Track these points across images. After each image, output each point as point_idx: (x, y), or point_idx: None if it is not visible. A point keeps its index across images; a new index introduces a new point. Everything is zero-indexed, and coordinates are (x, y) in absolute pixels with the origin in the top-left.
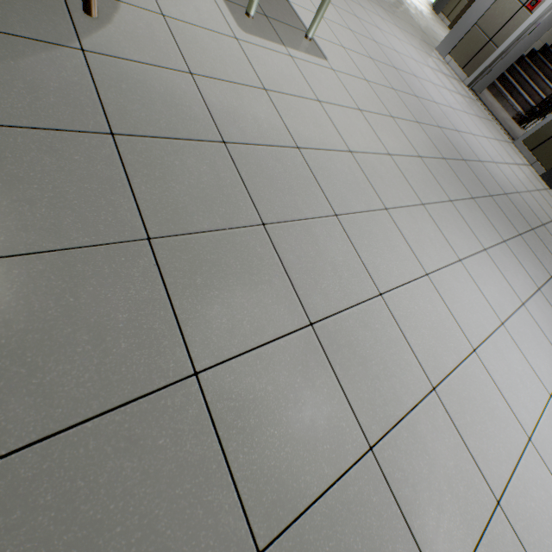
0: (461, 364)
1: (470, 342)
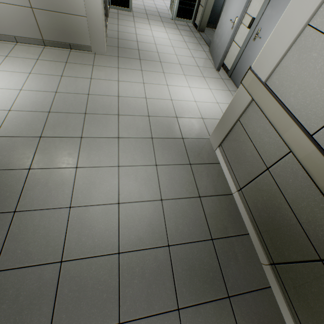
0: (154, 2)
1: (152, 1)
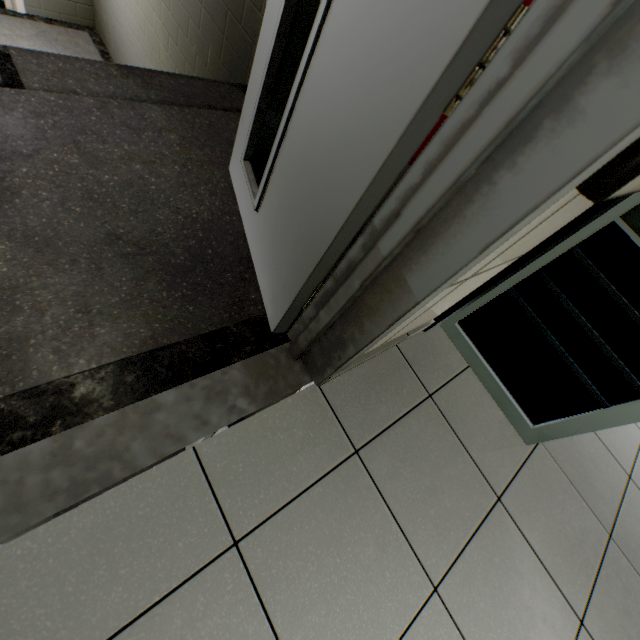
0: None
1: None
